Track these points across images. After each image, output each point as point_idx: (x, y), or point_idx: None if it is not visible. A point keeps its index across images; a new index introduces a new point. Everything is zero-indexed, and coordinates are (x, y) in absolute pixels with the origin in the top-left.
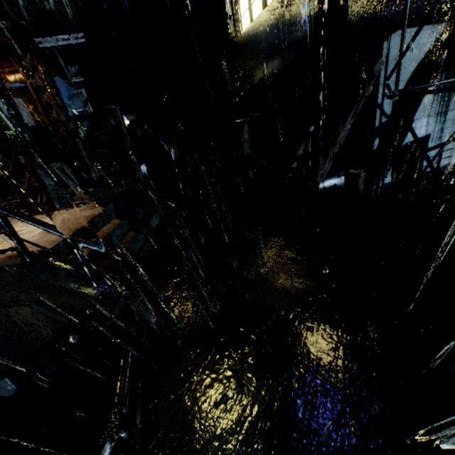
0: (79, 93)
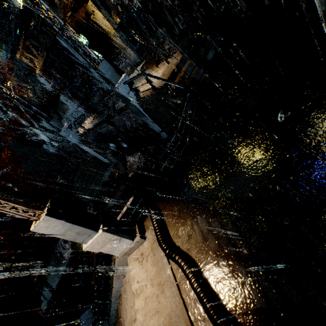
0: None
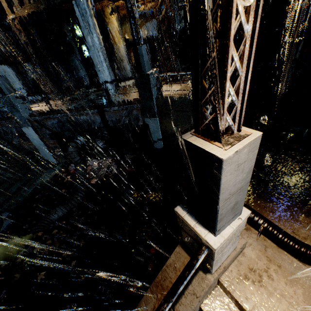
0: (179, 13)
